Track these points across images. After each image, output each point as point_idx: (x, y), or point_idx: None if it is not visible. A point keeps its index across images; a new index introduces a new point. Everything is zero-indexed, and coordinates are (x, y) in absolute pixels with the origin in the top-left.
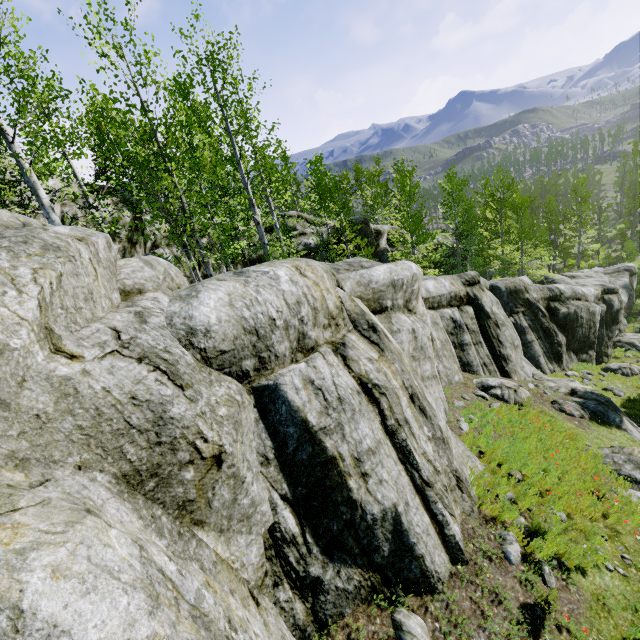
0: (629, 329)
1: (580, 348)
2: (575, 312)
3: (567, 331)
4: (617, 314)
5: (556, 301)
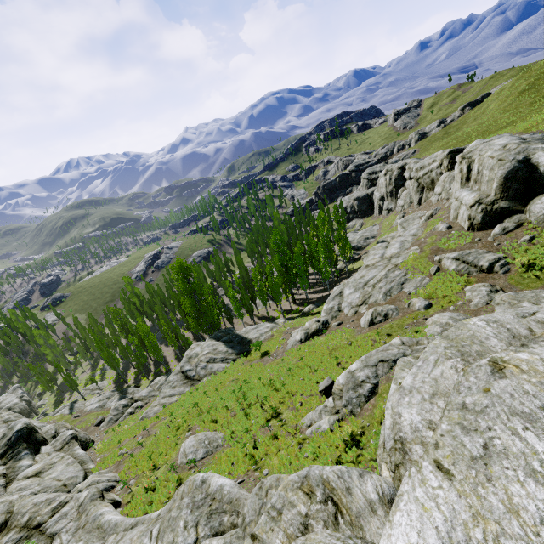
0: (37, 402)
1: (29, 415)
2: (19, 408)
3: (22, 414)
4: (30, 400)
5: (11, 409)
